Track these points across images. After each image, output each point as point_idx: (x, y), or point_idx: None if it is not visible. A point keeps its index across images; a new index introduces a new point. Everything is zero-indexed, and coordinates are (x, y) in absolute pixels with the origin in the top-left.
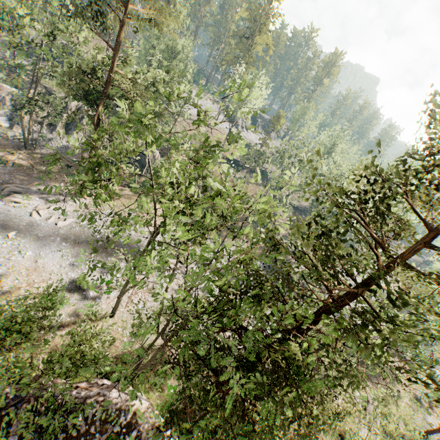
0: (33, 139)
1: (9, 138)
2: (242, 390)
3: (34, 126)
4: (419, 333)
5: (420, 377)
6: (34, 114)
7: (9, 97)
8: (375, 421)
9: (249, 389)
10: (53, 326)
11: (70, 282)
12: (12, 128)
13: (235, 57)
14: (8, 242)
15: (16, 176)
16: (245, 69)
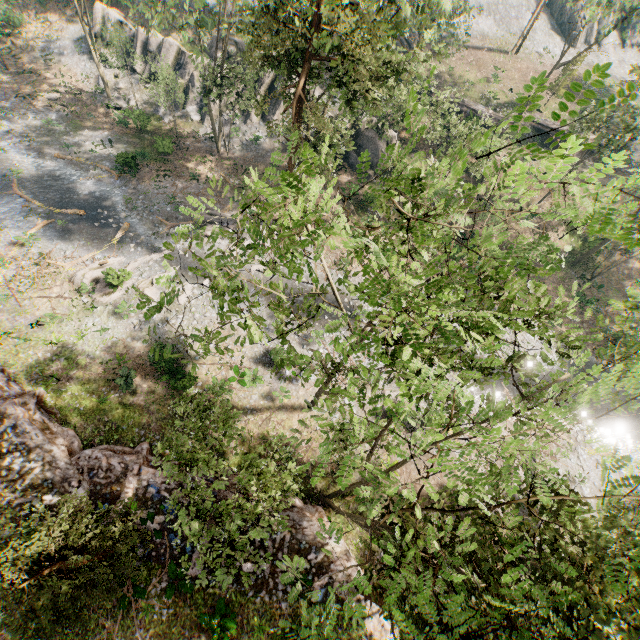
0: (224, 138)
1: (201, 139)
2: None
3: (226, 115)
4: None
5: None
6: (224, 95)
7: (197, 74)
8: None
9: None
10: (246, 407)
11: (264, 352)
12: (203, 122)
13: None
14: (202, 292)
15: (209, 197)
16: None
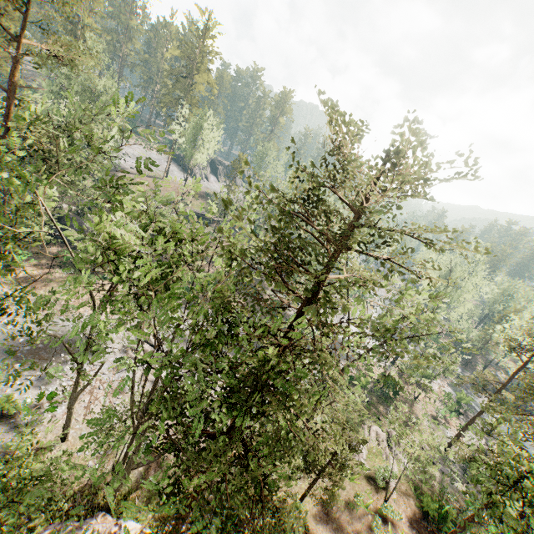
0: None
1: None
2: (229, 408)
3: None
4: (406, 338)
5: (433, 397)
6: None
7: None
8: (395, 444)
9: (236, 404)
10: None
11: None
12: None
13: (175, 98)
14: None
15: None
16: (189, 111)
